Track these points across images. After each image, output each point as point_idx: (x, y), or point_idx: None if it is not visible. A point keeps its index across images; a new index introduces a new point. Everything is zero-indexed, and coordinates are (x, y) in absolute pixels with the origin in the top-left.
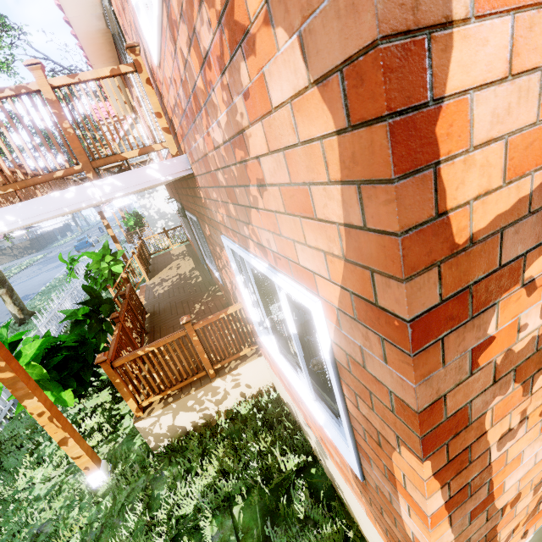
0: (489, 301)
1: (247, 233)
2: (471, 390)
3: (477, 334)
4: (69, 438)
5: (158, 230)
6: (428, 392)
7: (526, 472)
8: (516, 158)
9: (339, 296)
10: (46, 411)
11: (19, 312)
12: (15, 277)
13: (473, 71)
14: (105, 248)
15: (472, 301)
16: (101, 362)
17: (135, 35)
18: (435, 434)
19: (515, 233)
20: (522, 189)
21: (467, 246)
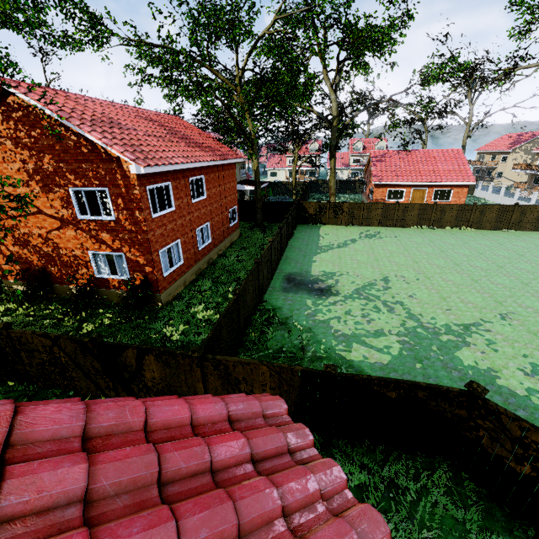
0: None
1: None
2: None
3: None
4: None
5: None
6: None
7: (5, 266)
8: None
9: None
10: None
11: None
12: None
13: None
14: None
15: None
16: None
17: None
18: None
19: None
20: None
21: None
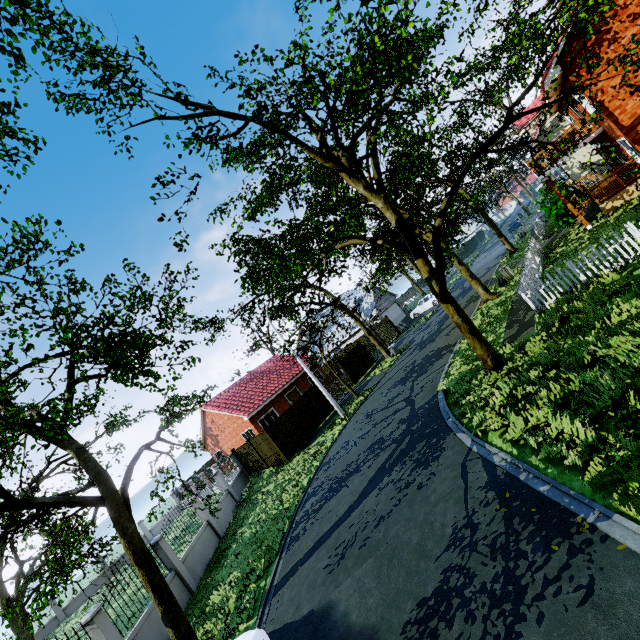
0: (635, 128)
1: (617, 135)
2: (639, 136)
3: (635, 131)
4: (579, 214)
5: (583, 182)
6: (630, 138)
7: None
8: (630, 118)
9: (623, 135)
10: (572, 207)
11: (511, 248)
12: (475, 262)
13: (621, 118)
14: (560, 187)
15: (632, 129)
16: (585, 190)
17: (582, 108)
18: (635, 142)
19: (635, 122)
20: (633, 119)
21: (628, 126)
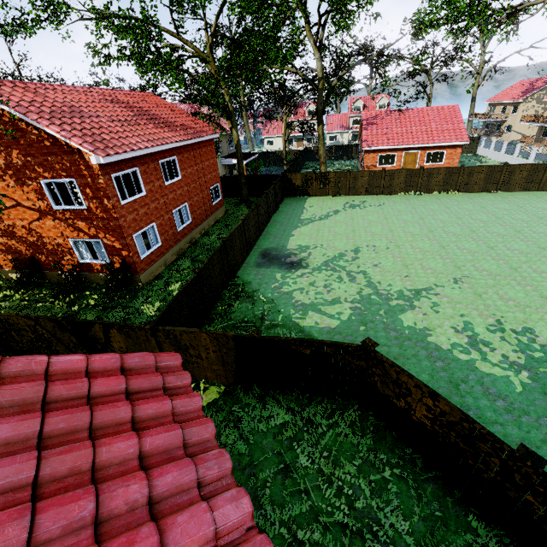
0: None
1: None
2: None
3: None
4: None
5: None
6: None
7: None
8: None
9: None
10: None
11: None
12: None
13: None
14: None
15: None
16: None
17: None
18: None
19: None
20: None
21: None
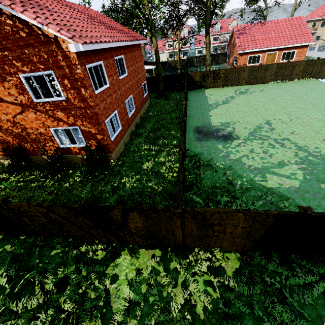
0: None
1: None
2: None
3: None
4: None
5: None
6: None
7: None
8: None
9: None
10: None
11: None
12: None
13: None
14: None
15: None
16: None
17: None
18: None
19: None
20: None
21: None
